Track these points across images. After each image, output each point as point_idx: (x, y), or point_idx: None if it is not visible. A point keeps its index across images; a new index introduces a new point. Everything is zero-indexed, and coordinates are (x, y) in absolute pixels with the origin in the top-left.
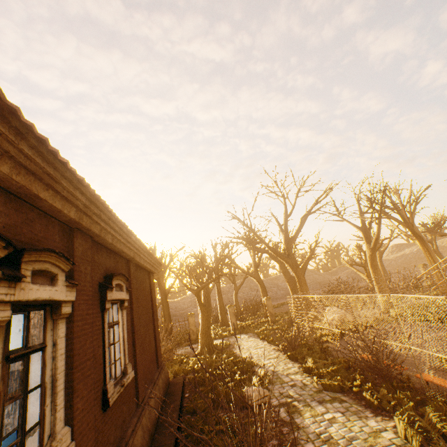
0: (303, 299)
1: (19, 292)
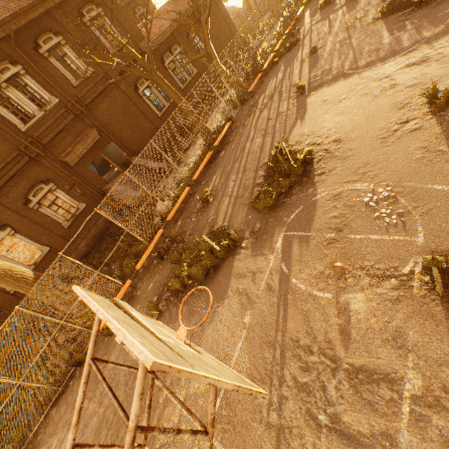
0: None
1: (174, 55)
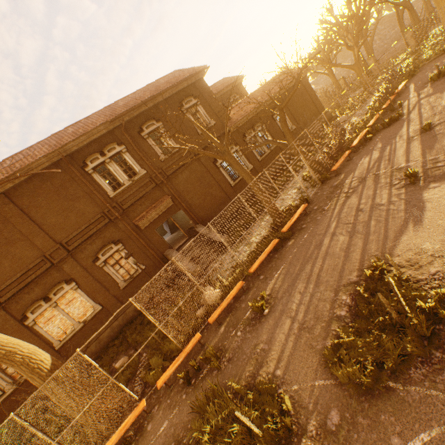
0: (440, 16)
1: (256, 132)
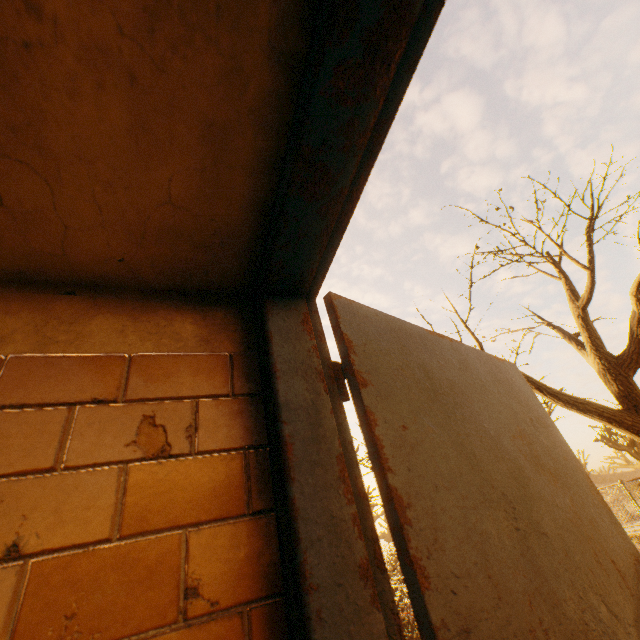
0: None
1: None
